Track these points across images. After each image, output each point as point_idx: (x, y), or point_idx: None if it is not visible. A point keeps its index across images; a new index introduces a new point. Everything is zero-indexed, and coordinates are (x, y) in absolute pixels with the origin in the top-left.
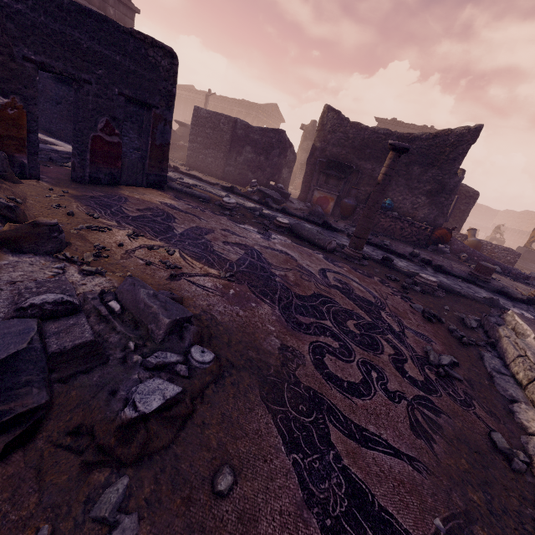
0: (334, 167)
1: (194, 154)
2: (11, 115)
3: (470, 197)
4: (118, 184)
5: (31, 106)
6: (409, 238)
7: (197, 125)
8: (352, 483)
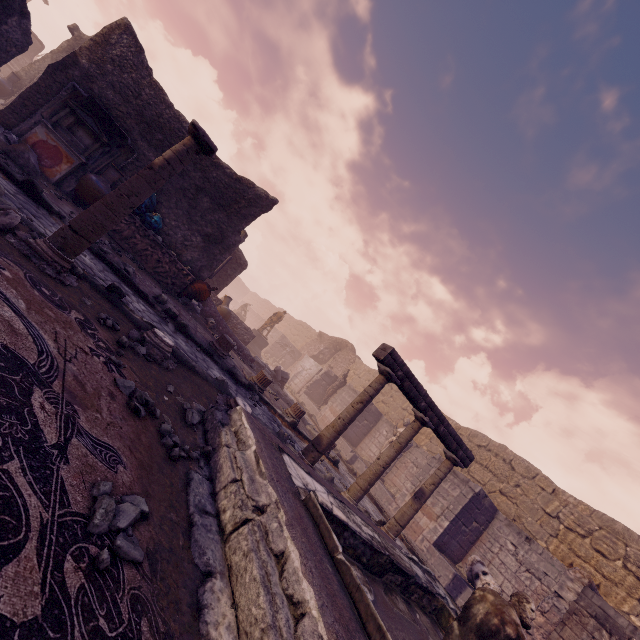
0: (98, 117)
1: None
2: None
3: (240, 265)
4: None
5: None
6: (163, 277)
7: None
8: None
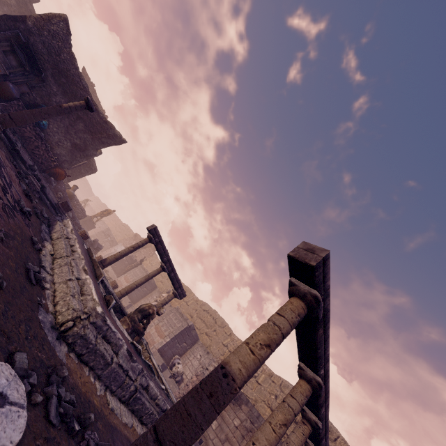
0: (27, 55)
1: None
2: None
3: (91, 169)
4: None
5: None
6: (37, 157)
7: None
8: None
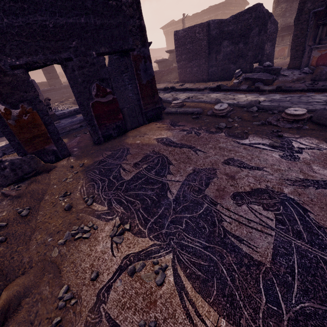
0: None
1: (182, 70)
2: (28, 120)
3: None
4: (125, 131)
5: (38, 105)
6: None
7: (179, 46)
8: None
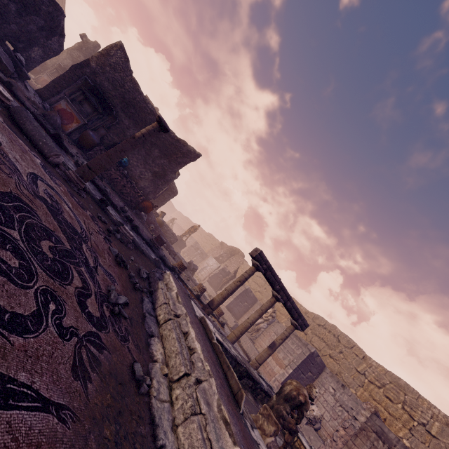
0: (97, 97)
1: None
2: None
3: (173, 192)
4: None
5: None
6: (125, 196)
7: None
8: None
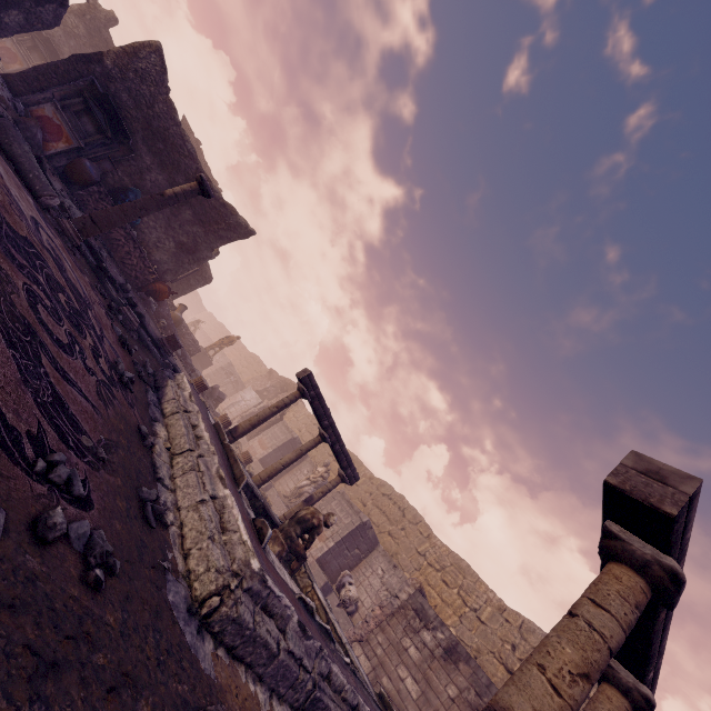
0: (107, 113)
1: None
2: None
3: (204, 278)
4: None
5: None
6: (128, 269)
7: None
8: (56, 393)
